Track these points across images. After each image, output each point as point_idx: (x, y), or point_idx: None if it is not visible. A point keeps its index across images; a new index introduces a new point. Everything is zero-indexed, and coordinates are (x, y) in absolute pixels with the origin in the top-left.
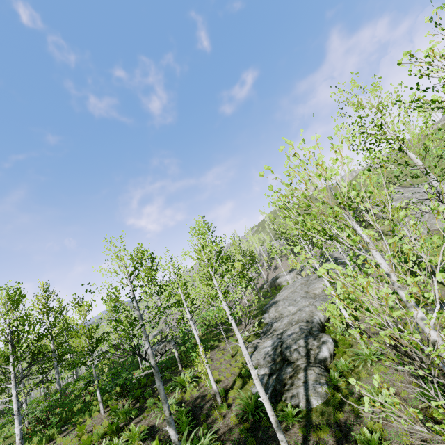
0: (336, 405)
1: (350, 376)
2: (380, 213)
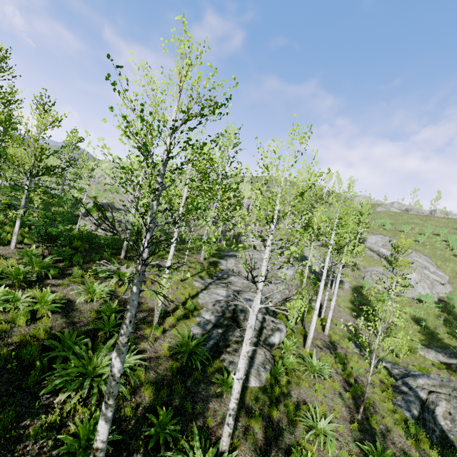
0: (272, 398)
1: (291, 376)
2: (390, 255)
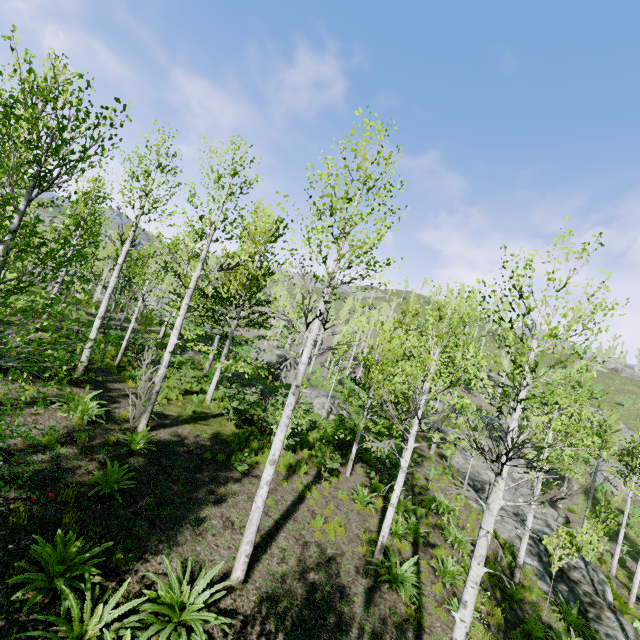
0: None
1: None
2: None
